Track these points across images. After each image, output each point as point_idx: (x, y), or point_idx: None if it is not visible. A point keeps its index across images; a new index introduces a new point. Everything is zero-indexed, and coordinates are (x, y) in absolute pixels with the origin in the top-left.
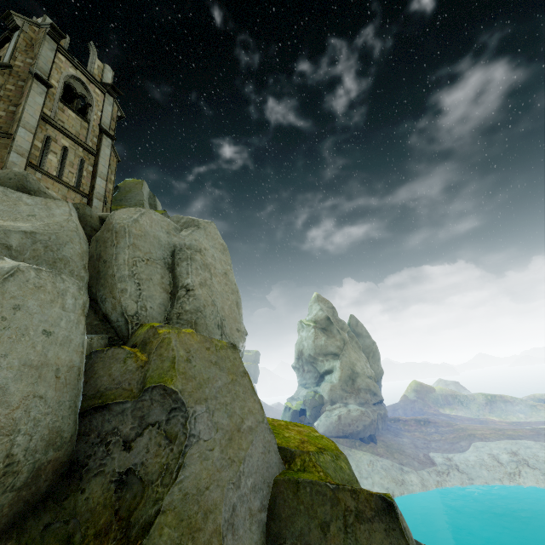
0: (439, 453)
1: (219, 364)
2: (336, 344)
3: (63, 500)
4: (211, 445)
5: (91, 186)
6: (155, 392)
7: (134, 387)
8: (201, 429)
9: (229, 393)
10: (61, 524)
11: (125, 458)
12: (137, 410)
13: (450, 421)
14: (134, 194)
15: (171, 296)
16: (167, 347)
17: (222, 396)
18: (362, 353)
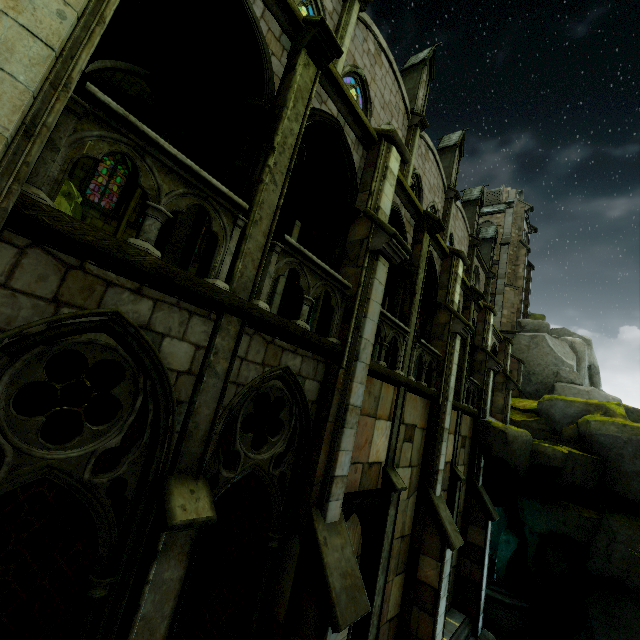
0: None
1: None
2: None
3: None
4: None
5: (524, 304)
6: None
7: None
8: None
9: None
10: None
11: None
12: None
13: None
14: None
15: None
16: None
17: None
18: None
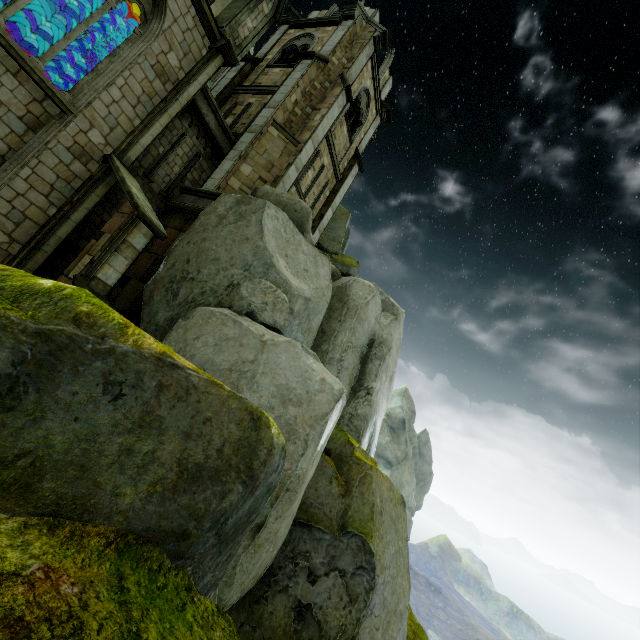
0: (438, 636)
1: (395, 523)
2: (397, 453)
3: (254, 602)
4: (378, 623)
5: (320, 212)
6: (354, 539)
7: (334, 518)
8: (376, 602)
9: (396, 564)
10: (250, 629)
11: (308, 590)
12: (332, 547)
13: (462, 607)
14: (337, 226)
15: (351, 390)
16: (368, 486)
17: (392, 566)
18: (414, 478)
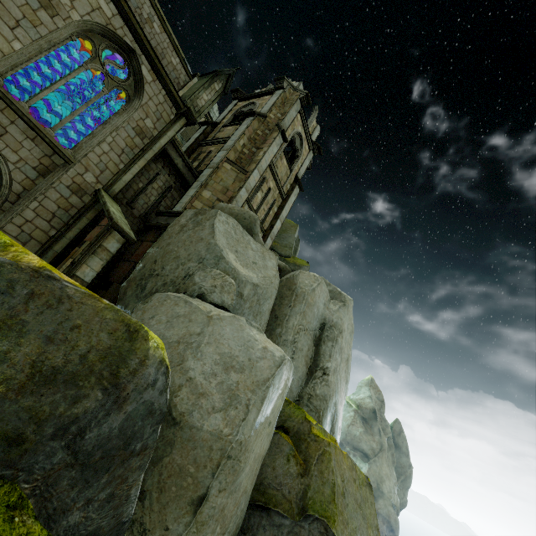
0: None
1: (362, 507)
2: (372, 444)
3: None
4: None
5: (270, 224)
6: (315, 524)
7: (293, 500)
8: None
9: None
10: None
11: None
12: (293, 534)
13: None
14: (287, 235)
15: (308, 371)
16: (327, 464)
17: None
18: (394, 471)
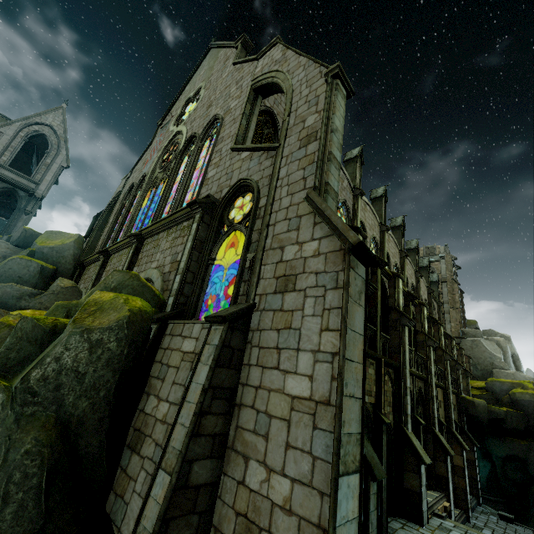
0: None
1: None
2: None
3: None
4: None
5: (462, 316)
6: None
7: None
8: None
9: None
10: None
11: None
12: None
13: None
14: None
15: None
16: None
17: None
18: None
